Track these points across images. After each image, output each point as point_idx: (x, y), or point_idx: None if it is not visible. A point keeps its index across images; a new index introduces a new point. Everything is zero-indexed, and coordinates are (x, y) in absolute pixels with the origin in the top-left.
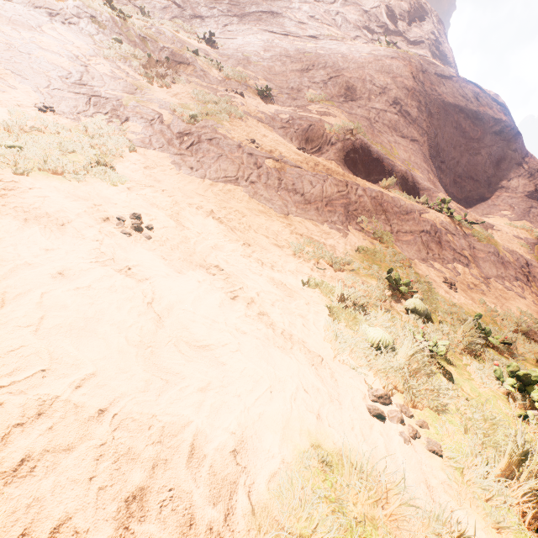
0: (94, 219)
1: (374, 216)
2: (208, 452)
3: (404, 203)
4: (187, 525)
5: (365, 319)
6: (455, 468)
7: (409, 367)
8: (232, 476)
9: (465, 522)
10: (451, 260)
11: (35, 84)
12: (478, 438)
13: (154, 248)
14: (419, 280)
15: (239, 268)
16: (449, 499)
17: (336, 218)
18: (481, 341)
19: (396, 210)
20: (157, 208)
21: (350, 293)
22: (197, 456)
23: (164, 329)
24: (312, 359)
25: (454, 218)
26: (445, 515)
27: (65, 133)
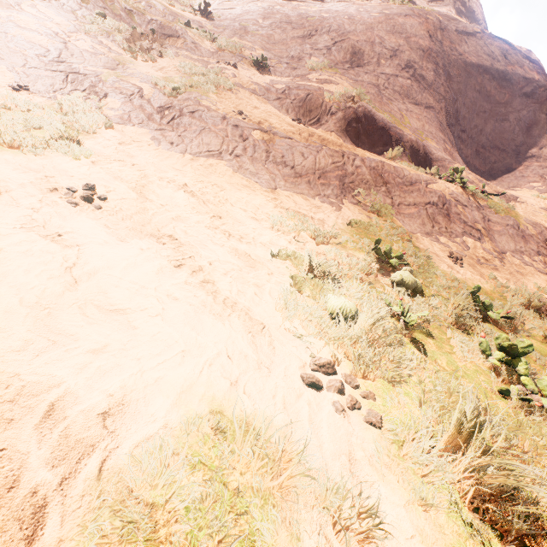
0: (39, 189)
1: (373, 188)
2: (71, 414)
3: (409, 173)
4: (7, 488)
5: (332, 288)
6: (389, 441)
7: (369, 337)
8: (92, 439)
9: (375, 497)
10: (461, 233)
11: (11, 63)
12: (433, 411)
13: (100, 217)
14: (416, 253)
15: (199, 239)
16: (371, 473)
17: (330, 191)
18: (473, 314)
19: (398, 181)
20: (120, 181)
21: (321, 263)
22: (55, 418)
23: (75, 293)
24: (251, 326)
25: (467, 189)
26: (346, 488)
27: (35, 110)
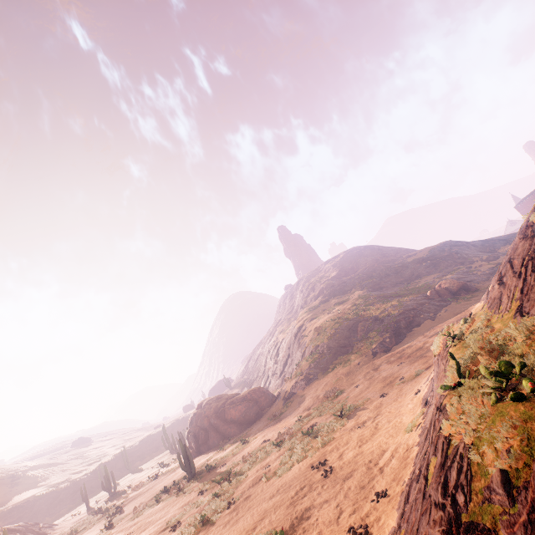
0: None
1: None
2: None
3: None
4: None
5: None
6: None
7: None
8: None
9: None
10: None
11: None
12: None
13: None
14: None
15: None
16: None
17: None
18: None
19: None
20: None
21: None
22: None
23: None
24: None
25: None
26: None
27: None
